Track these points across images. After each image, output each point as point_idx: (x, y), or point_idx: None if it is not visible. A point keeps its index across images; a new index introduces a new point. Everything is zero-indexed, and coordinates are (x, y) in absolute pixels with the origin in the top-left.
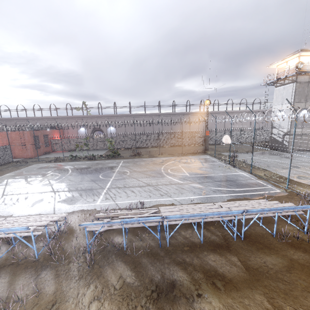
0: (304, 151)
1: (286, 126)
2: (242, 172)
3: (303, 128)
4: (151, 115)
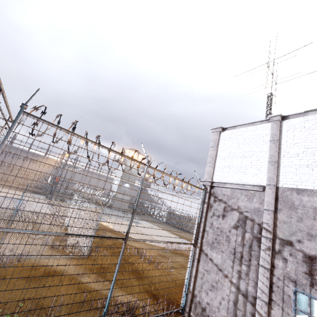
0: (121, 211)
1: (116, 191)
2: (46, 205)
3: (124, 195)
4: (16, 148)
